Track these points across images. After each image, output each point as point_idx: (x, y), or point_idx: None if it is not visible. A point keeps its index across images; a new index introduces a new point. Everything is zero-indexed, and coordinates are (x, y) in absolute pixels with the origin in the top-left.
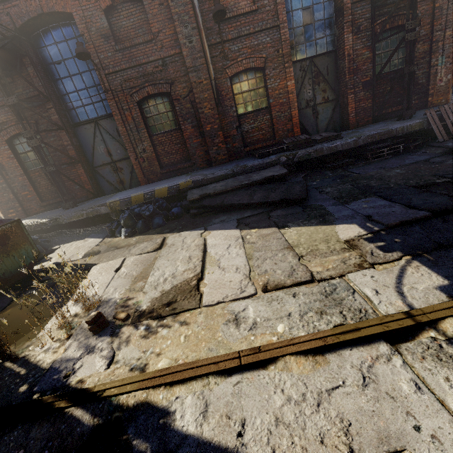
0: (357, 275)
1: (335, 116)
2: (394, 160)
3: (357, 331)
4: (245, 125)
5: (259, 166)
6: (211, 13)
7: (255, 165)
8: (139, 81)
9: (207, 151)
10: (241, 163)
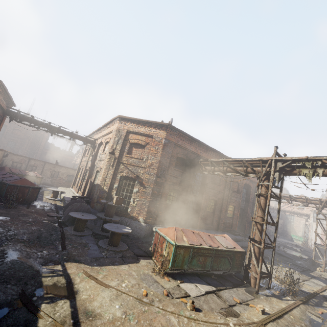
0: (311, 280)
1: (239, 227)
2: (265, 251)
3: (326, 287)
4: (227, 220)
5: (239, 239)
6: (231, 188)
7: (238, 238)
8: (212, 193)
9: (217, 224)
10: (231, 235)
